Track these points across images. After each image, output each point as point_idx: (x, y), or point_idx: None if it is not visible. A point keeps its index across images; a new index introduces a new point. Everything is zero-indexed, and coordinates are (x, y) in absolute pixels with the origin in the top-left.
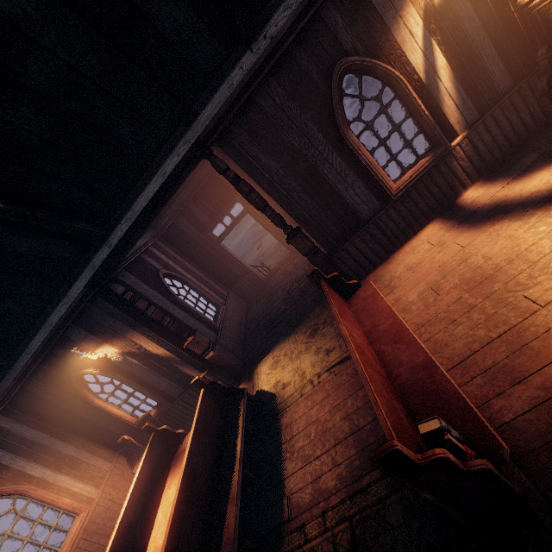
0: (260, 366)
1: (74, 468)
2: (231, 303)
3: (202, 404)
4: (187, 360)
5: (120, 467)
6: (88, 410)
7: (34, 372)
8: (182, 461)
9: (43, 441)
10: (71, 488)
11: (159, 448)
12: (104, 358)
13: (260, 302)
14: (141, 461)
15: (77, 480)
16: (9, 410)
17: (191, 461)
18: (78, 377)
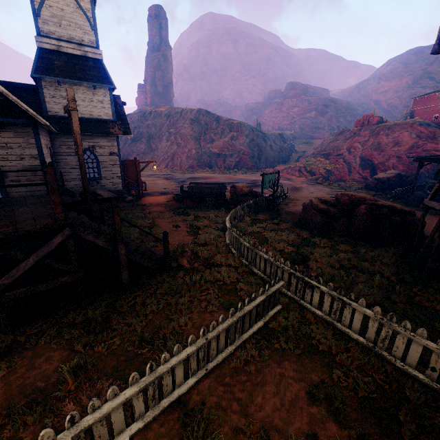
0: None
1: None
2: None
3: None
4: None
5: None
6: None
7: None
8: None
9: None
10: None
11: None
12: None
13: None
14: None
15: None
16: None
17: None
18: None
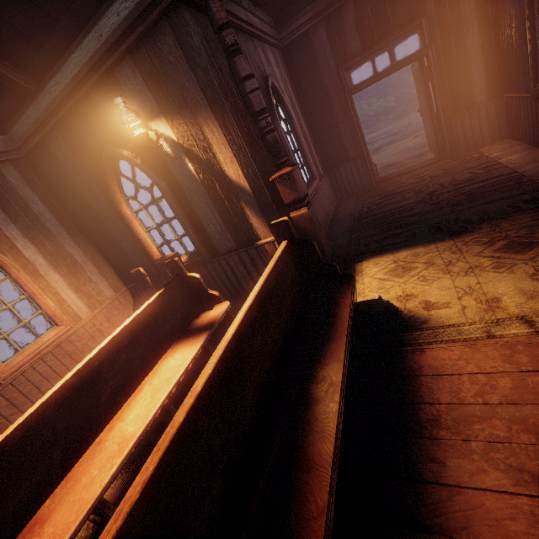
0: (363, 267)
1: (73, 274)
2: (325, 186)
3: (280, 259)
4: (263, 203)
5: (123, 302)
6: (111, 215)
7: (61, 123)
8: (203, 332)
9: (49, 224)
10: (60, 293)
11: (177, 298)
12: (154, 143)
13: (364, 201)
14: (149, 299)
15: (70, 288)
16: (24, 166)
17: (242, 336)
18: (111, 157)
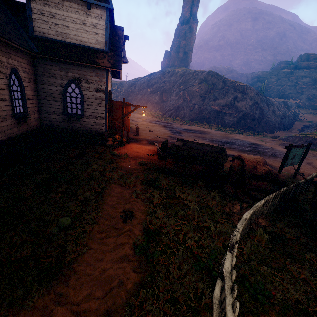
0: None
1: None
2: None
3: None
4: None
5: None
6: None
7: None
8: None
9: None
10: None
11: None
12: None
13: None
14: None
15: None
16: None
17: None
18: None
